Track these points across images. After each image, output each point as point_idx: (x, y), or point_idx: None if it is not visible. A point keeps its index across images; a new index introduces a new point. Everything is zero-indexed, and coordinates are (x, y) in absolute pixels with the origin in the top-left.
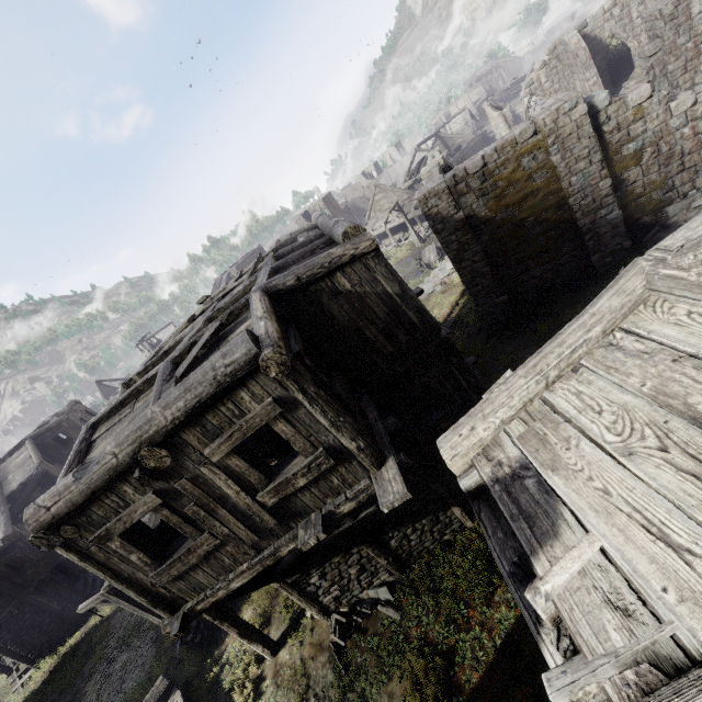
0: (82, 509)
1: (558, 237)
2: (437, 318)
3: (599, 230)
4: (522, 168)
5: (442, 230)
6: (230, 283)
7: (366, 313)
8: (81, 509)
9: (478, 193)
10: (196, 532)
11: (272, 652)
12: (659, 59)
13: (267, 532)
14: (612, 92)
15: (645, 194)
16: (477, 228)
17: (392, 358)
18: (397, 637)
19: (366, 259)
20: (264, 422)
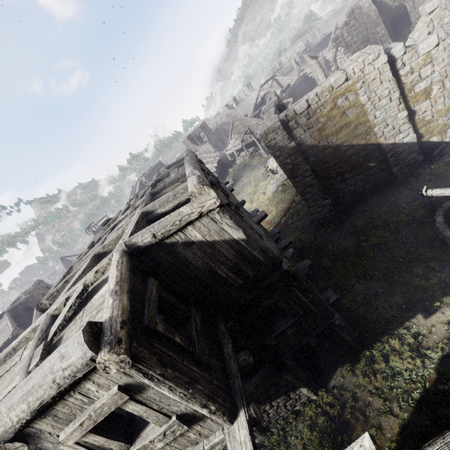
0: None
1: (367, 155)
2: (280, 211)
3: (398, 149)
4: (337, 107)
5: (280, 156)
6: (120, 214)
7: (217, 256)
8: None
9: (305, 127)
10: None
11: None
12: (437, 14)
13: None
14: (395, 40)
15: (433, 120)
16: (306, 153)
17: (242, 288)
18: None
19: (213, 214)
20: (113, 409)
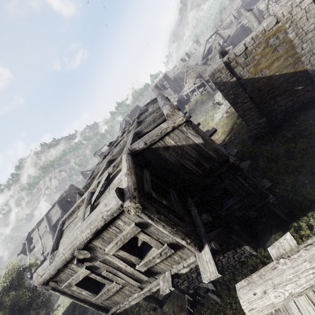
0: (56, 275)
1: (295, 81)
2: (225, 131)
3: None
4: (269, 45)
5: (224, 89)
6: (119, 137)
7: (185, 155)
8: (56, 275)
9: (243, 65)
10: (110, 282)
11: (160, 306)
12: None
13: (144, 281)
14: None
15: None
16: (244, 84)
17: (202, 176)
18: (220, 313)
19: (181, 127)
20: (132, 236)
